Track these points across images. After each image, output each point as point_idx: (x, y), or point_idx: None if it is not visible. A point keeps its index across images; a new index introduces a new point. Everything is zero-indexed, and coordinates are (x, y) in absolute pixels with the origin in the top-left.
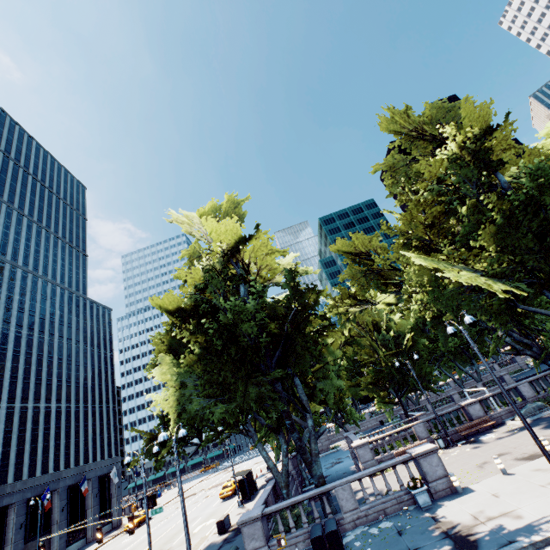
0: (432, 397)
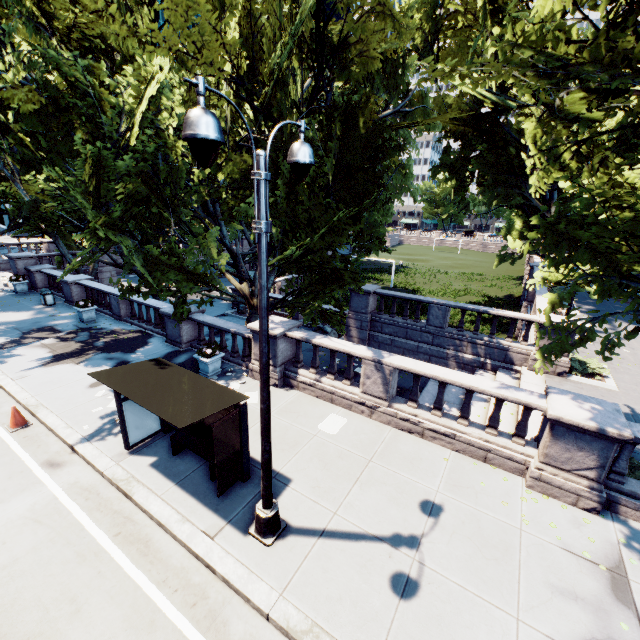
0: (245, 249)
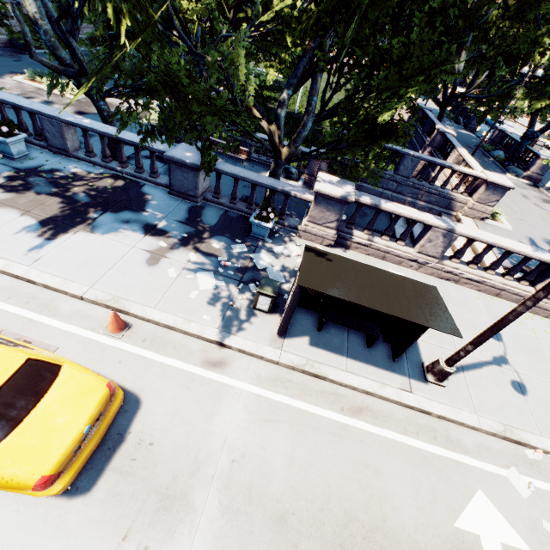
0: None
